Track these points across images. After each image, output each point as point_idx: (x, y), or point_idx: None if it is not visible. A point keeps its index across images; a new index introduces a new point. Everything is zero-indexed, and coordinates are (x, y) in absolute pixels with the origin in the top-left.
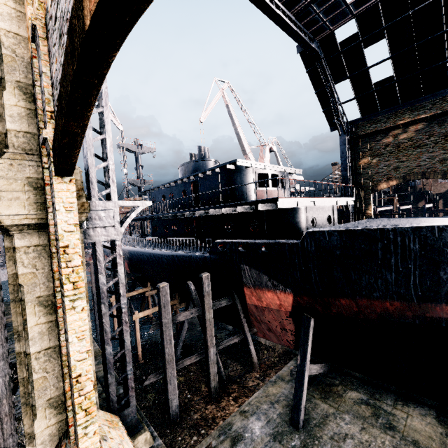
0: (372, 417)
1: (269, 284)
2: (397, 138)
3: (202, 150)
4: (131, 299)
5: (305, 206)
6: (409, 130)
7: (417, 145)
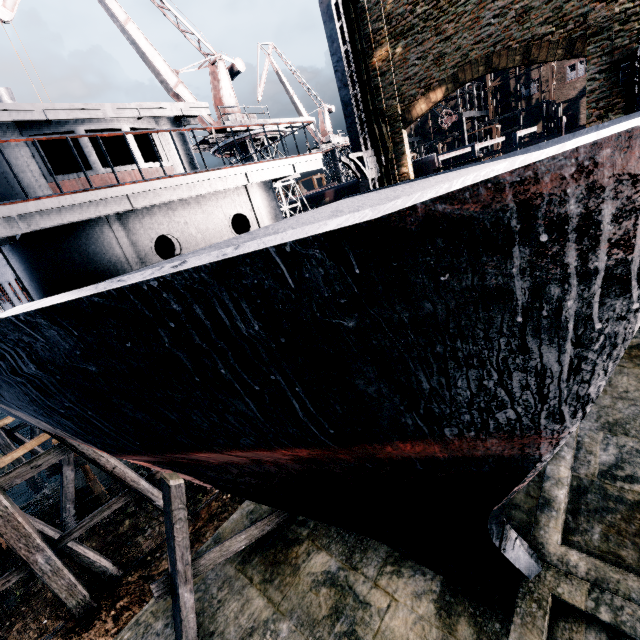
0: (327, 620)
1: (64, 434)
2: None
3: None
4: (12, 429)
5: (103, 216)
6: None
7: None
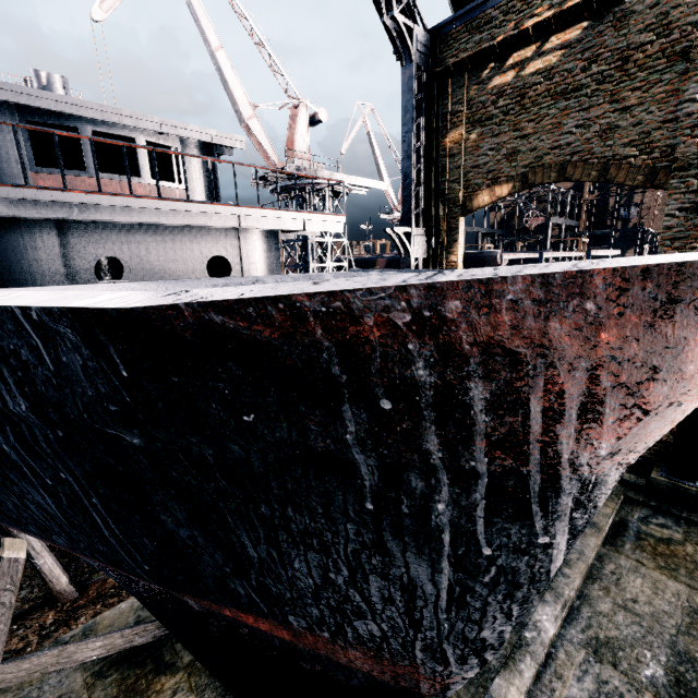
0: None
1: None
2: (522, 71)
3: (40, 80)
4: None
5: (38, 219)
6: (549, 47)
7: (561, 91)
